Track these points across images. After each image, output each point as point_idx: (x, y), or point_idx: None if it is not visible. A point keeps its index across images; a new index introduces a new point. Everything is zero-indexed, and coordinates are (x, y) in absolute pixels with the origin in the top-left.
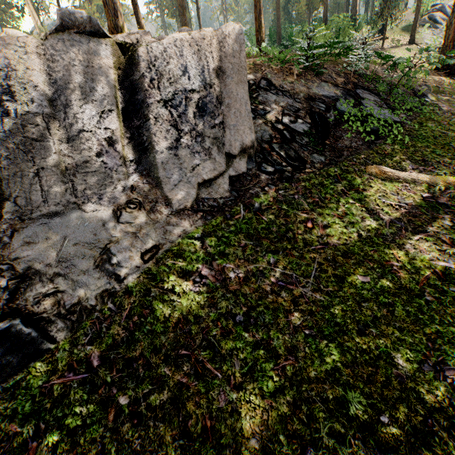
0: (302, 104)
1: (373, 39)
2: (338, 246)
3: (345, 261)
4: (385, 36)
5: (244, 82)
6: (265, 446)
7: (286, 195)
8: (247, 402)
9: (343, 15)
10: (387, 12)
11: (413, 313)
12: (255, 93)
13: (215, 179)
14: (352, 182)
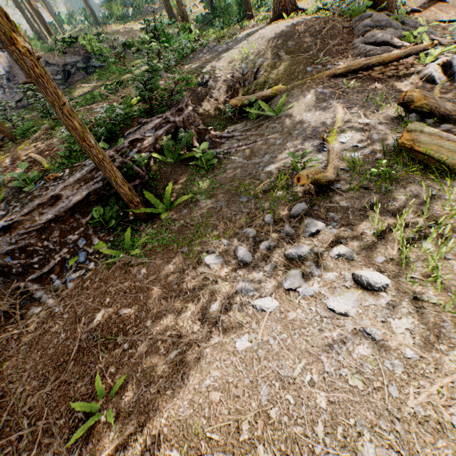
0: (61, 68)
1: None
2: None
3: None
4: None
5: None
6: None
7: None
8: None
9: None
10: None
11: None
12: None
13: (22, 100)
14: (71, 92)
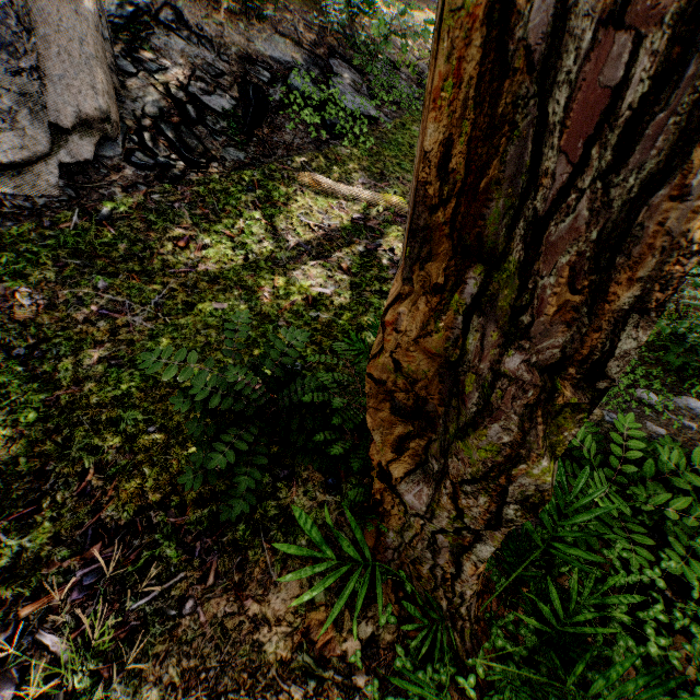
0: (231, 66)
1: None
2: (211, 270)
3: (208, 287)
4: None
5: (79, 0)
6: None
7: (163, 201)
8: None
9: None
10: None
11: (254, 337)
12: (146, 30)
13: (28, 165)
14: (272, 192)
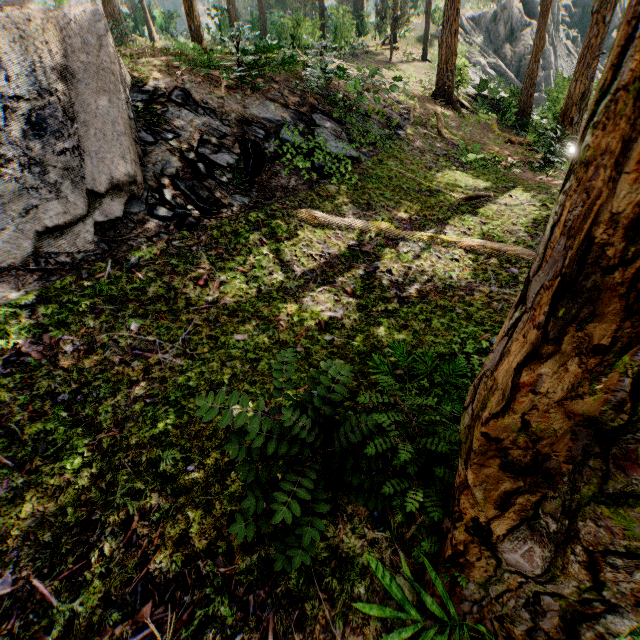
0: (232, 129)
1: (382, 48)
2: (229, 304)
3: (228, 320)
4: (397, 46)
5: (111, 91)
6: (45, 522)
7: (182, 246)
8: (39, 484)
9: (342, 9)
10: (391, 14)
11: None
12: (162, 108)
13: (69, 226)
14: (276, 229)
